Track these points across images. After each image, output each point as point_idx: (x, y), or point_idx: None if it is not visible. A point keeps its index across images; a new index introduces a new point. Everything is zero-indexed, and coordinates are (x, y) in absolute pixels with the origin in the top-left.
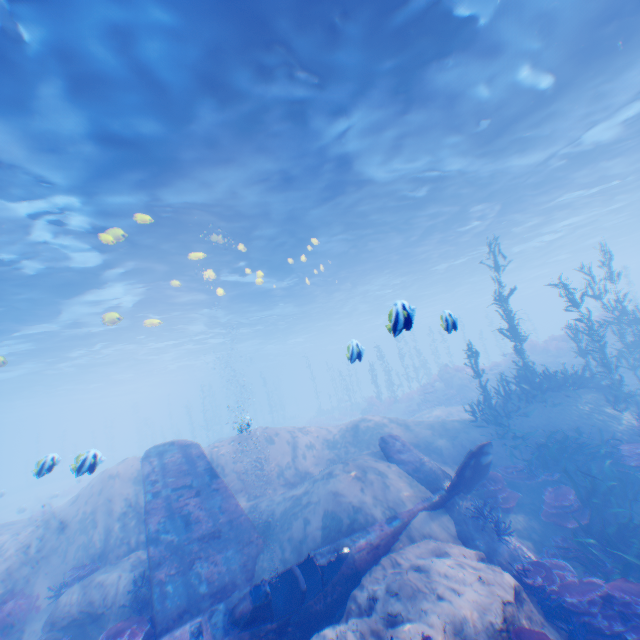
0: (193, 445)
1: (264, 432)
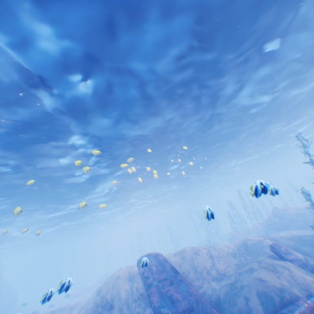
0: (161, 256)
1: (191, 249)
